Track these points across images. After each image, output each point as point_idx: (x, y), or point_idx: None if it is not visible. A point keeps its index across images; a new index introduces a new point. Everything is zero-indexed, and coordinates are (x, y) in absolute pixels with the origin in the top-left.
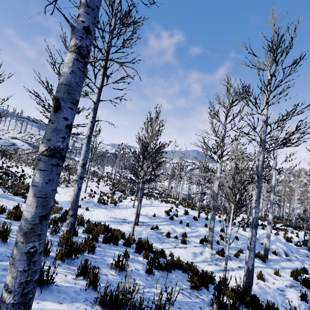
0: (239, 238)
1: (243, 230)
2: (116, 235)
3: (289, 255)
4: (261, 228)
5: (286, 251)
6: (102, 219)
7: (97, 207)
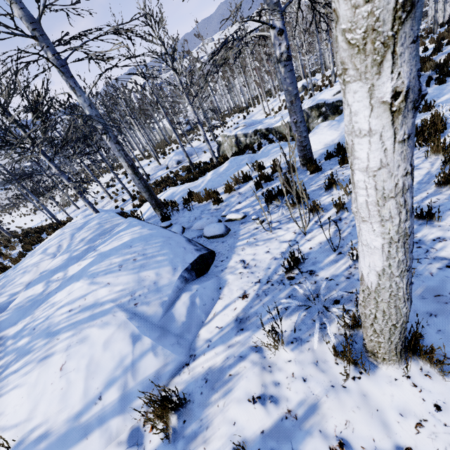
0: (148, 172)
1: (163, 159)
2: (27, 231)
3: (183, 161)
4: (195, 140)
5: (180, 160)
6: (60, 219)
7: (61, 212)
